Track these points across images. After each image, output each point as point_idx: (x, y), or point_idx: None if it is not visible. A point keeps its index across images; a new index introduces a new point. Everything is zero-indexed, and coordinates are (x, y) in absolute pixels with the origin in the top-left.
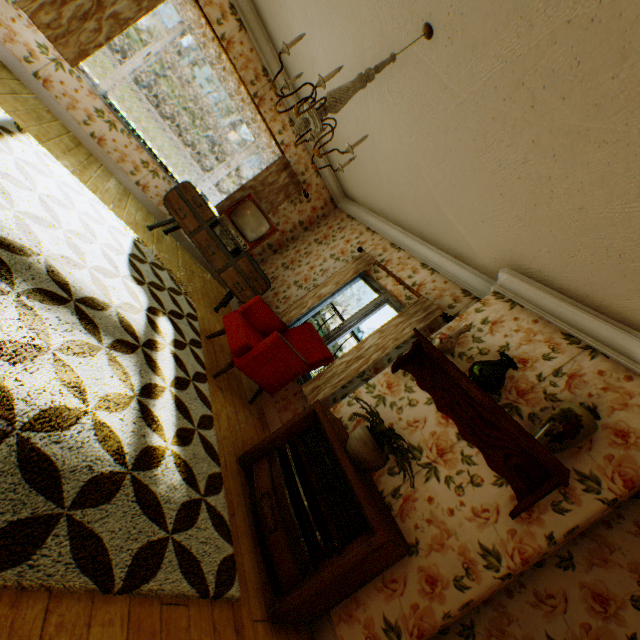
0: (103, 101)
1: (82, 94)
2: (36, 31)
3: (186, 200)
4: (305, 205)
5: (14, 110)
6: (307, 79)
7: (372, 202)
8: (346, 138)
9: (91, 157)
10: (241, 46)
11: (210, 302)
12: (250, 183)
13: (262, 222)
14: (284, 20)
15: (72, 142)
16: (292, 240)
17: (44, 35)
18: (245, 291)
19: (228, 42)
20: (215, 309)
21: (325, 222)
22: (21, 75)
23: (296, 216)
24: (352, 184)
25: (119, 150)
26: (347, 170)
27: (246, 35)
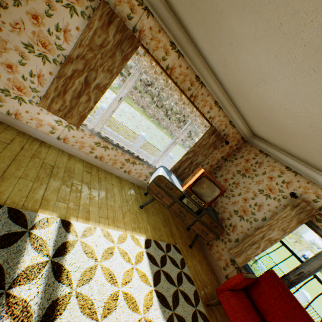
0: (98, 136)
1: (85, 138)
2: (52, 114)
3: (161, 186)
4: (224, 147)
5: (56, 194)
6: (243, 84)
7: (293, 152)
8: (281, 123)
9: (98, 172)
10: (179, 68)
11: (184, 240)
12: (191, 149)
13: (214, 189)
14: (230, 52)
15: (87, 172)
16: (216, 168)
17: (57, 116)
18: (208, 234)
19: (170, 69)
20: (190, 247)
21: (240, 154)
22: (50, 141)
23: (219, 154)
24: (268, 136)
25: (111, 158)
26: (266, 130)
27: (182, 59)
